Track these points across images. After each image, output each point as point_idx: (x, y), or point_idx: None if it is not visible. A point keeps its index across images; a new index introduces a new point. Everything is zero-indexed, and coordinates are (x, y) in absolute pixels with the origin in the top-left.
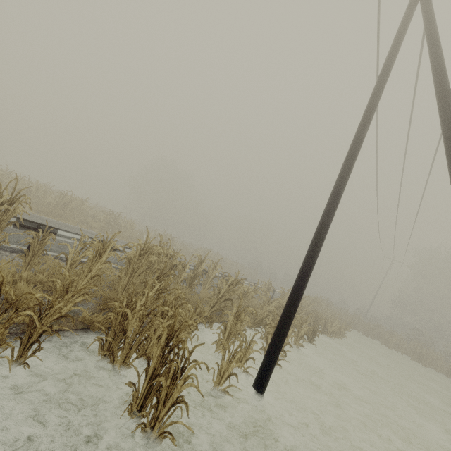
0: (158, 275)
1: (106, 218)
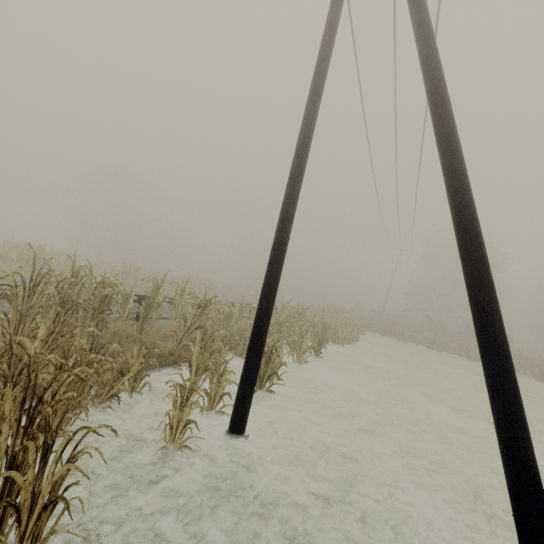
0: (58, 312)
1: (21, 256)
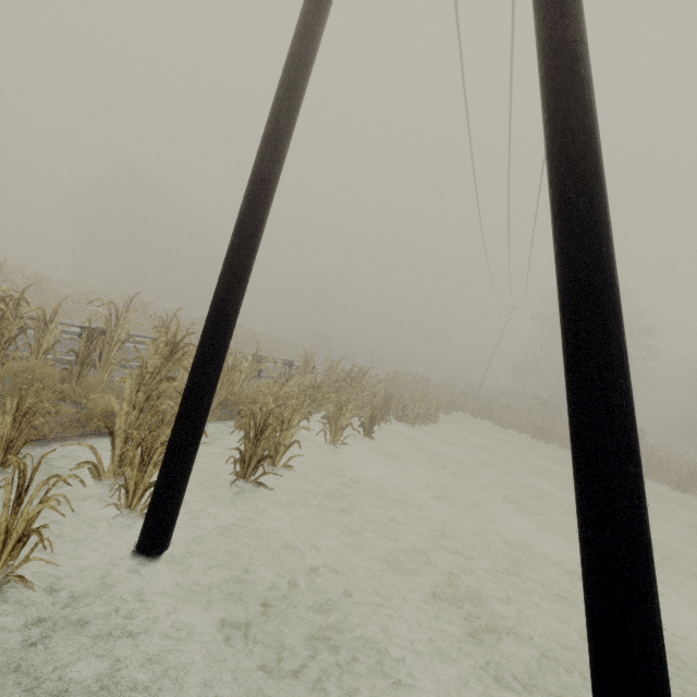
0: None
1: None
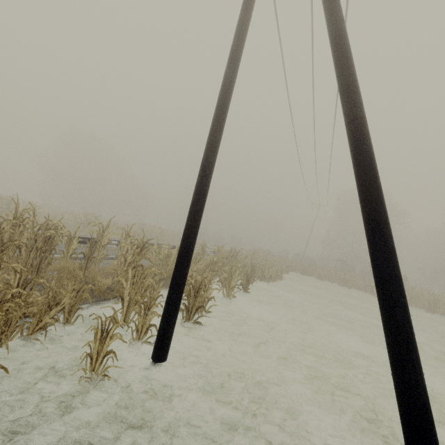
0: None
1: None
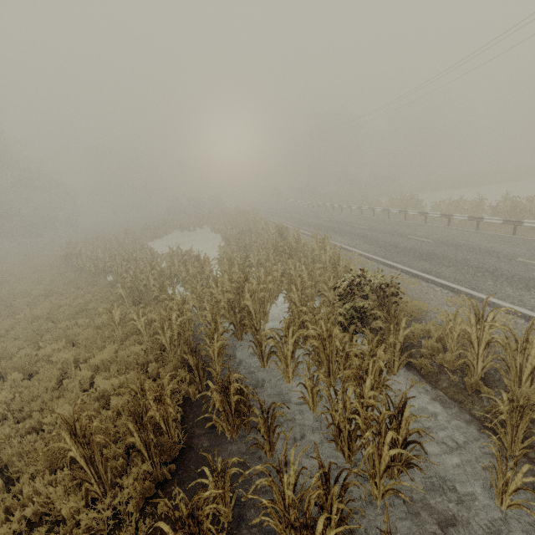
0: None
1: None
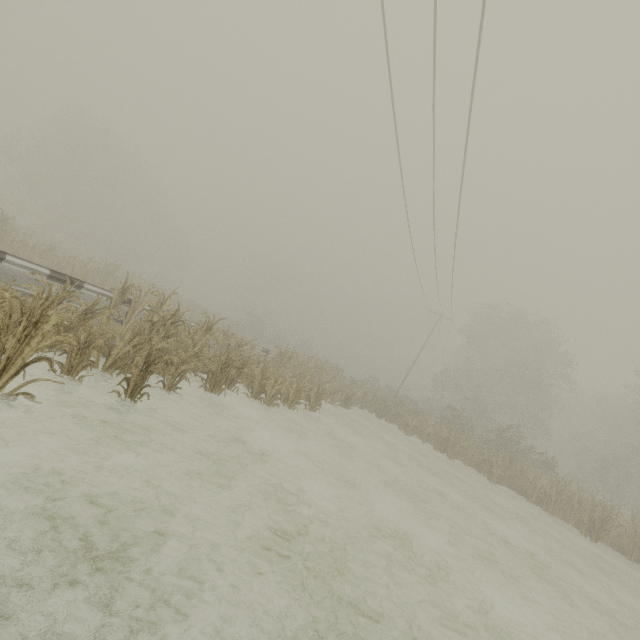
0: None
1: None
